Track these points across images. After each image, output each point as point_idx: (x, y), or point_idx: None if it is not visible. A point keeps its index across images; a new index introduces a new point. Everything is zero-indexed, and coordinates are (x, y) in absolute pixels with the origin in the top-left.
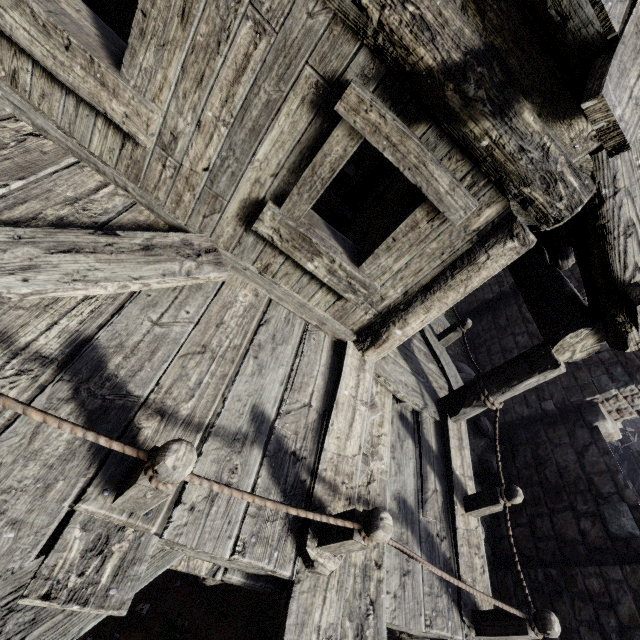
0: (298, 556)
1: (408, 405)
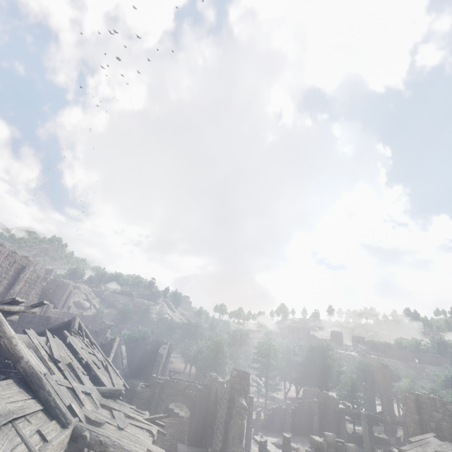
0: None
1: None
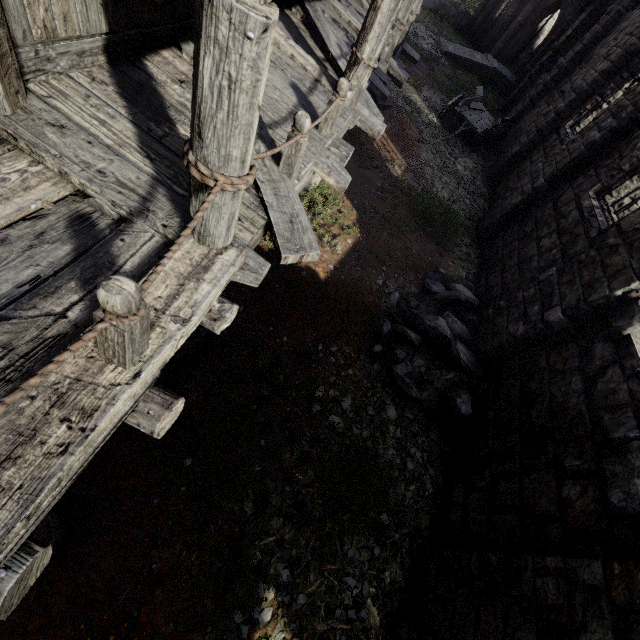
0: None
1: (99, 203)
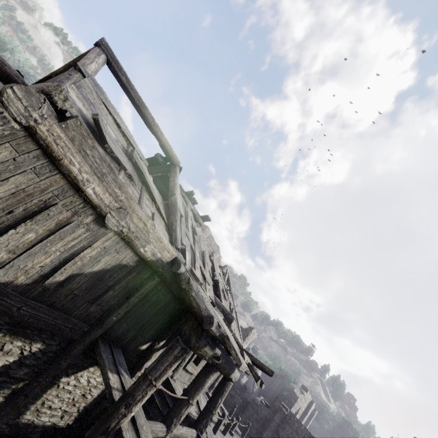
0: (231, 435)
1: None
